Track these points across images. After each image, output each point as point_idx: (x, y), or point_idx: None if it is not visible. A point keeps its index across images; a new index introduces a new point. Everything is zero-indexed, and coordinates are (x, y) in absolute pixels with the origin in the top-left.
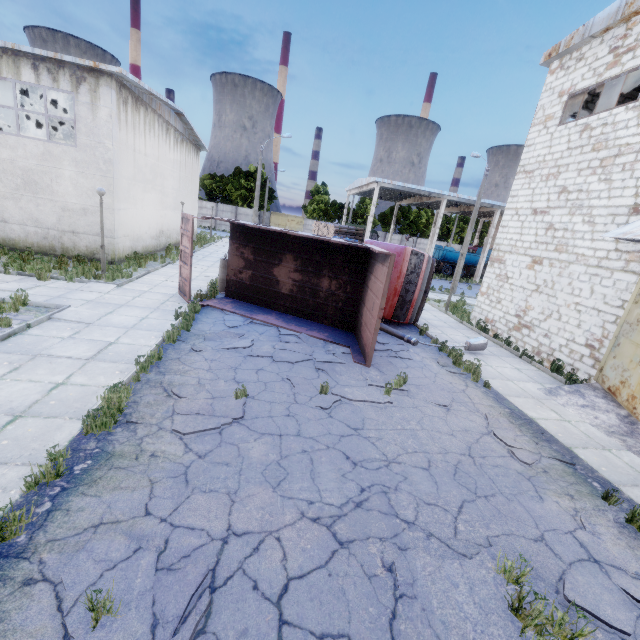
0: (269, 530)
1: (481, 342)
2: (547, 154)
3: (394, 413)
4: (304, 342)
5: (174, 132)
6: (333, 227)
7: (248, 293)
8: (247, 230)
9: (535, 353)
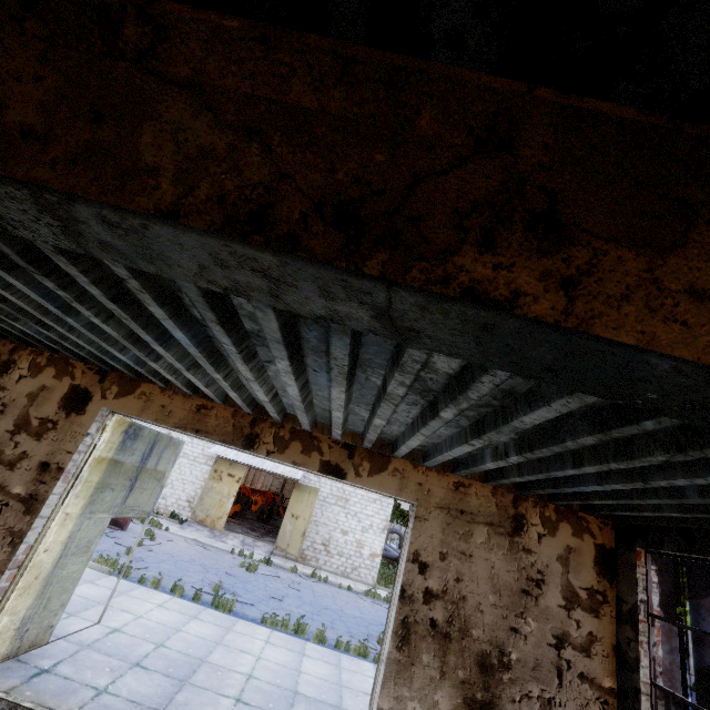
0: (205, 577)
1: None
2: None
3: (167, 547)
4: None
5: None
6: None
7: None
8: None
9: (156, 510)
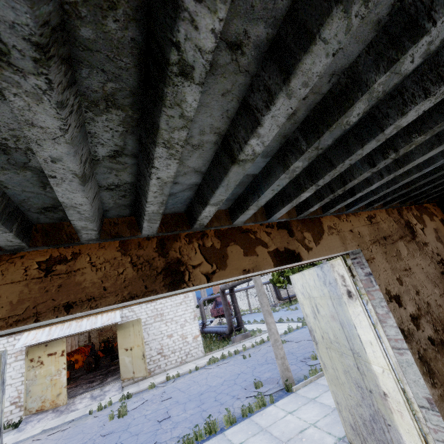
0: None
1: None
2: None
3: None
4: None
5: None
6: None
7: None
8: None
9: None
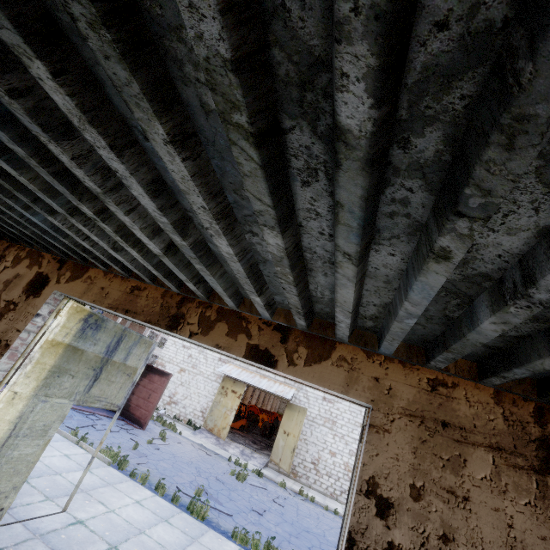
0: (195, 479)
1: (164, 412)
2: None
3: (174, 448)
4: (102, 419)
5: None
6: None
7: None
8: None
9: (178, 416)
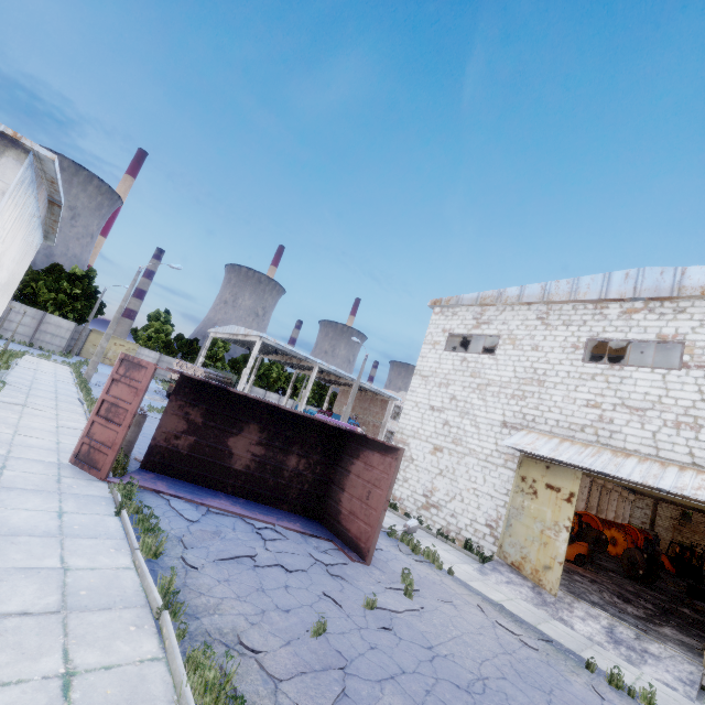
0: None
1: (415, 524)
2: (438, 368)
3: (432, 620)
4: (287, 538)
5: (36, 219)
6: (203, 371)
7: (181, 465)
8: (203, 387)
9: (445, 532)
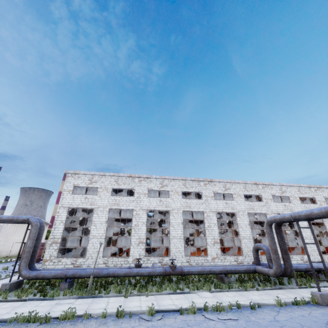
0: None
1: None
2: None
3: None
4: None
5: None
6: None
7: None
8: None
9: None
